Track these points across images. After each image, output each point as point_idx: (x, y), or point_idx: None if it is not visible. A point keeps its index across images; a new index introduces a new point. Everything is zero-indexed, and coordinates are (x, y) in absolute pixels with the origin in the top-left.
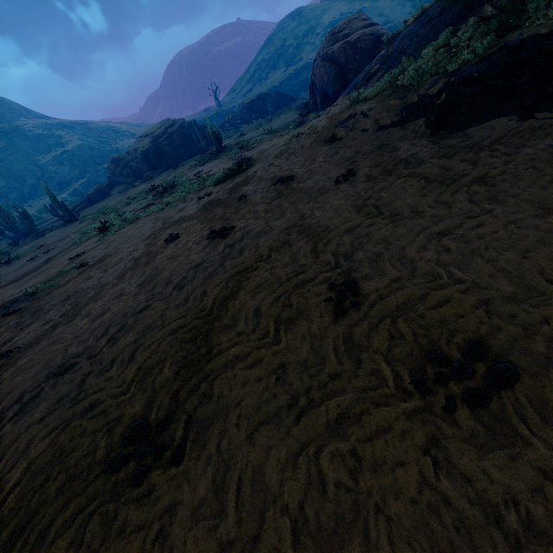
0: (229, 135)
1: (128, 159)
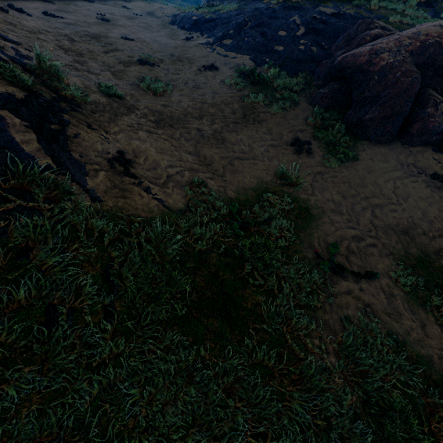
0: None
1: None
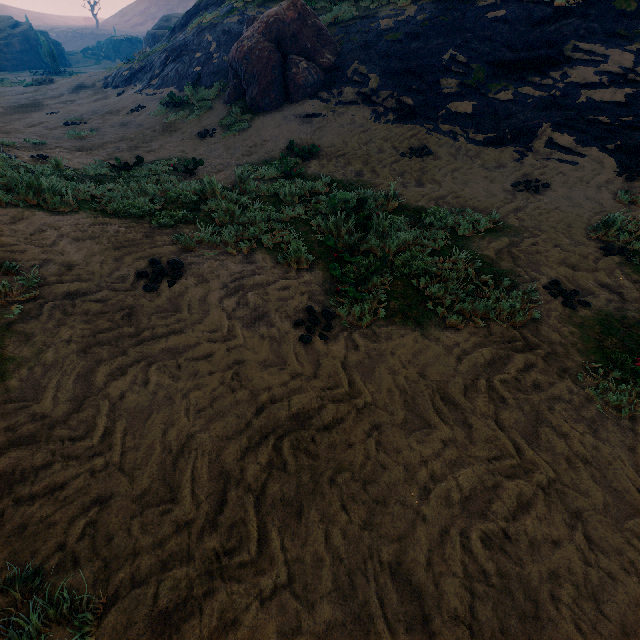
0: (89, 64)
1: None
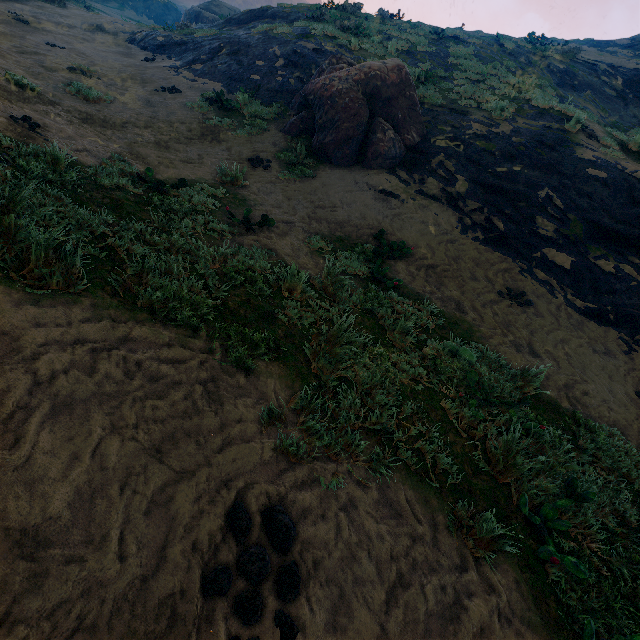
0: (110, 4)
1: None
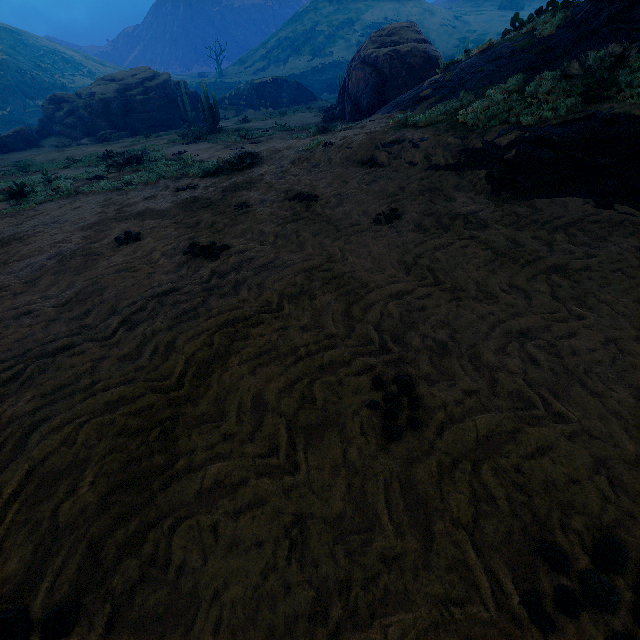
0: (227, 115)
1: (77, 103)
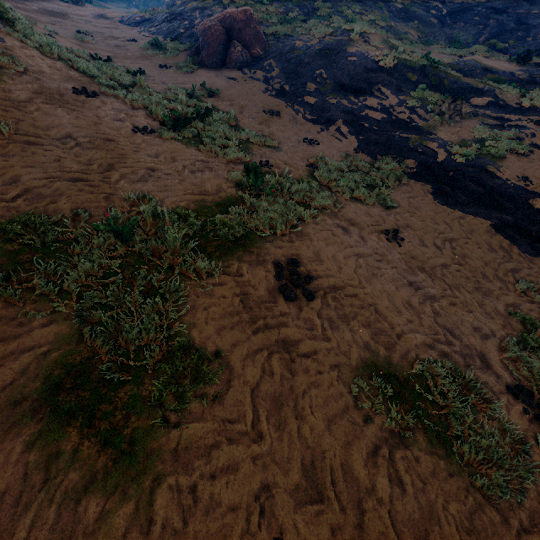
0: (120, 5)
1: None
